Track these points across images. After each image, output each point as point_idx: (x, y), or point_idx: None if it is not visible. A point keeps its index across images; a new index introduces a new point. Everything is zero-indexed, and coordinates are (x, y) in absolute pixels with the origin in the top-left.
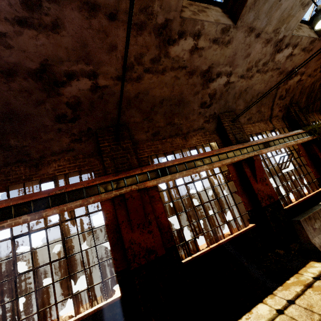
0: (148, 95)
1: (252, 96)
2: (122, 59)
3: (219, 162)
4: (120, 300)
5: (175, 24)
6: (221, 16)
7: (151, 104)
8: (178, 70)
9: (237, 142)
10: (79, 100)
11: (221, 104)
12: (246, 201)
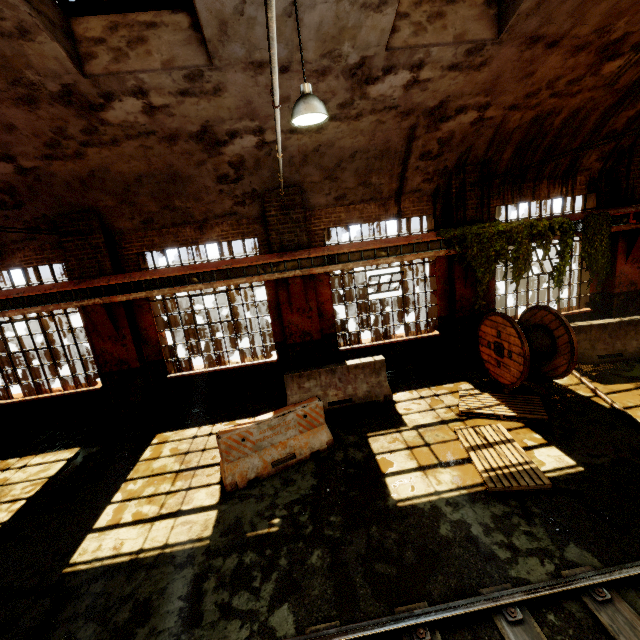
0: (110, 171)
1: (337, 158)
2: (35, 136)
3: (224, 282)
4: (102, 390)
5: (84, 88)
6: (184, 43)
7: (122, 183)
8: (141, 137)
9: (282, 247)
10: (11, 184)
11: (265, 176)
12: (278, 331)
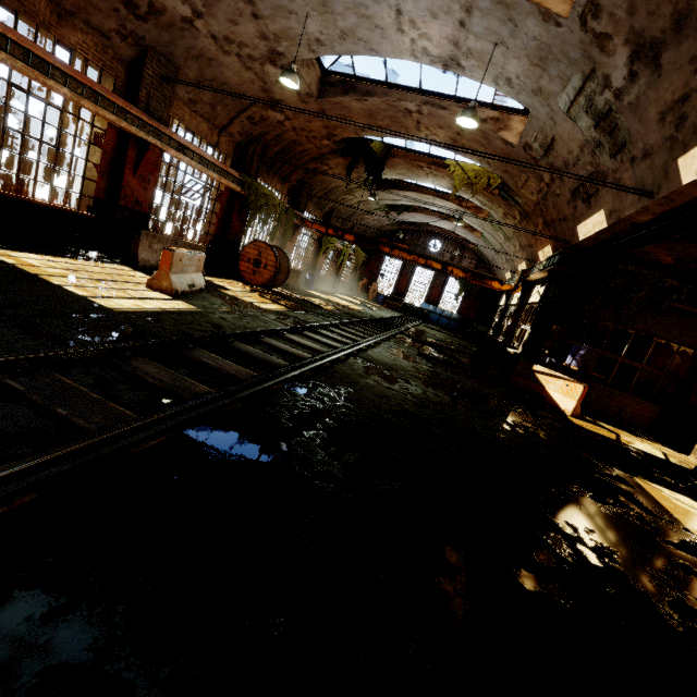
0: None
1: (215, 76)
2: None
3: (94, 106)
4: None
5: None
6: None
7: None
8: None
9: (148, 110)
10: None
11: (163, 39)
12: (103, 187)
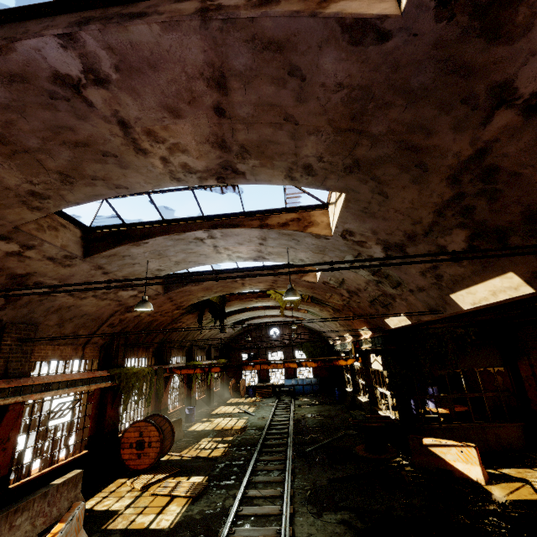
0: None
1: (75, 314)
2: None
3: None
4: None
5: (1, 229)
6: (76, 242)
7: None
8: None
9: (6, 374)
10: None
11: (22, 313)
12: None
